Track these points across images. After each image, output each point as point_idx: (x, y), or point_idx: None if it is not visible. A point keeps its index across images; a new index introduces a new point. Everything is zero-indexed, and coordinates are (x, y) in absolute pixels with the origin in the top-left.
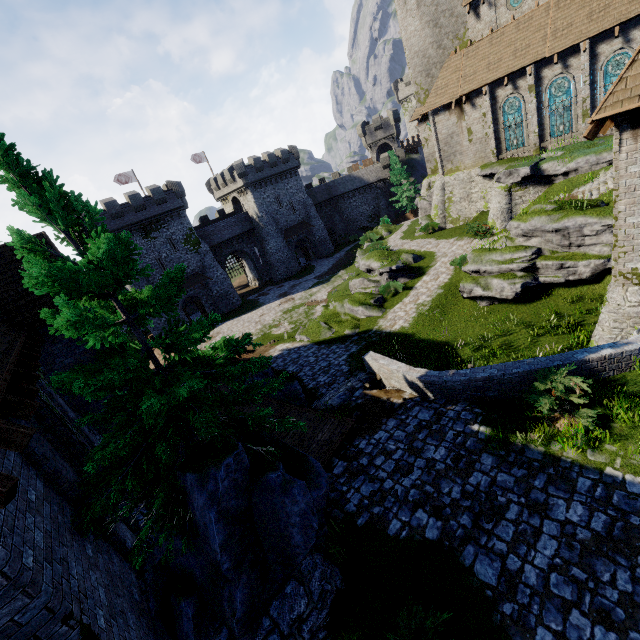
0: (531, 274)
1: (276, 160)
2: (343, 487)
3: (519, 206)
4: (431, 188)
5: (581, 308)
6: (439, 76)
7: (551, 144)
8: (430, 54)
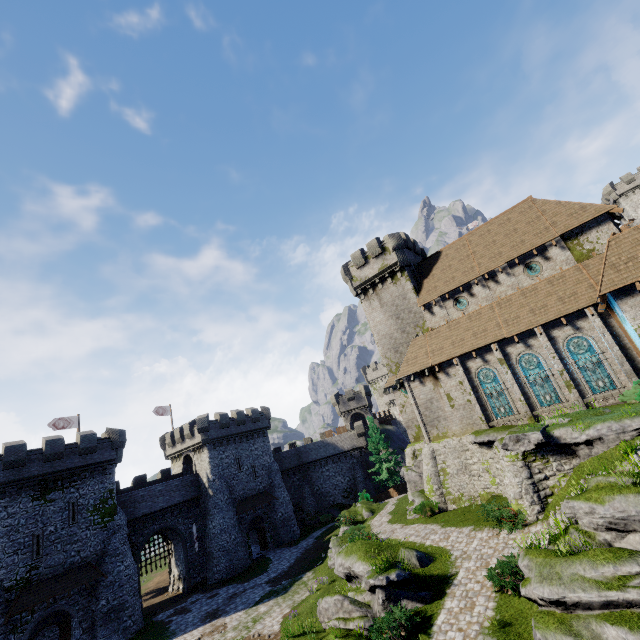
0: None
1: (245, 418)
2: None
3: (545, 482)
4: (417, 457)
5: None
6: (408, 350)
7: (544, 413)
8: (396, 336)
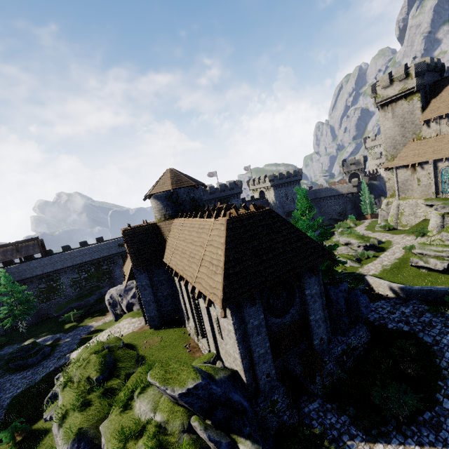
0: None
1: (290, 175)
2: None
3: (448, 225)
4: (388, 205)
5: None
6: (402, 151)
7: None
8: (397, 139)
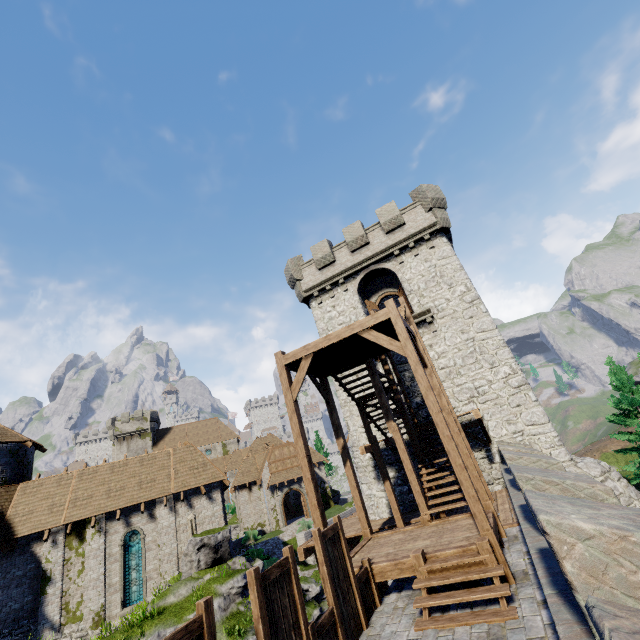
0: None
1: None
2: None
3: None
4: None
5: None
6: None
7: None
8: None
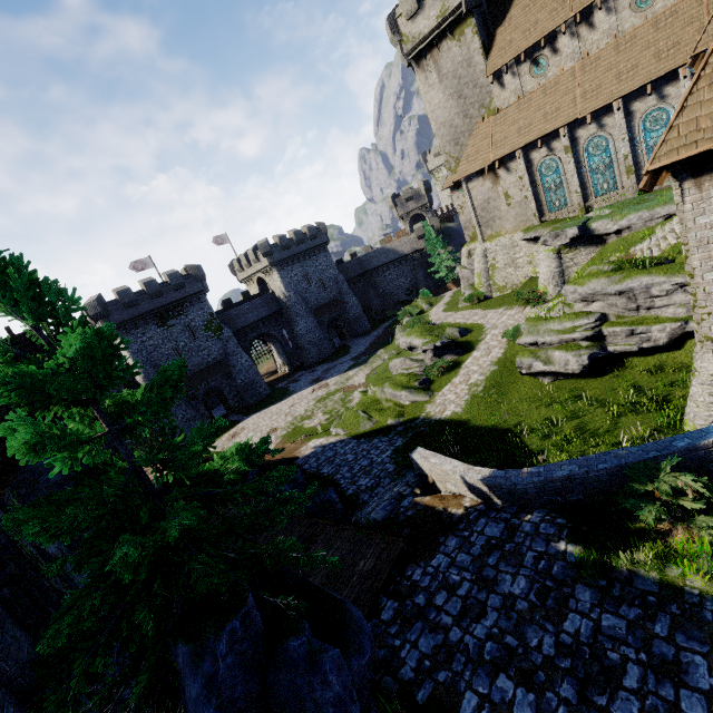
0: (598, 343)
1: (303, 237)
2: (395, 640)
3: (571, 269)
4: (471, 256)
5: (664, 380)
6: (468, 144)
7: (597, 203)
8: (457, 124)
